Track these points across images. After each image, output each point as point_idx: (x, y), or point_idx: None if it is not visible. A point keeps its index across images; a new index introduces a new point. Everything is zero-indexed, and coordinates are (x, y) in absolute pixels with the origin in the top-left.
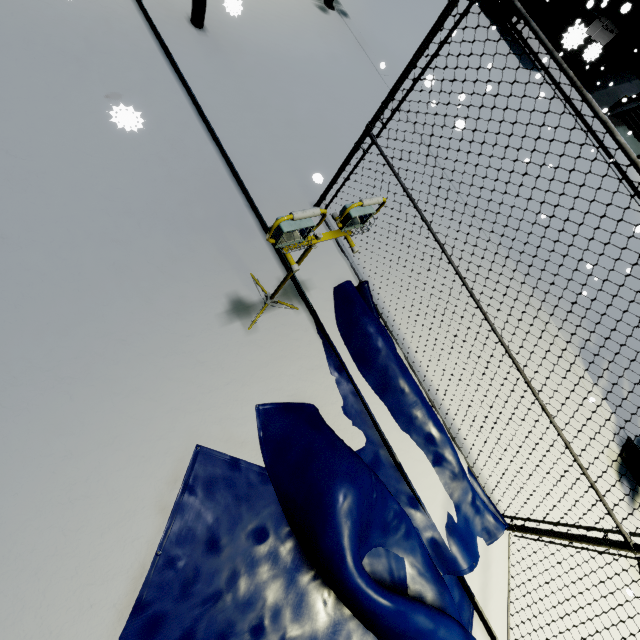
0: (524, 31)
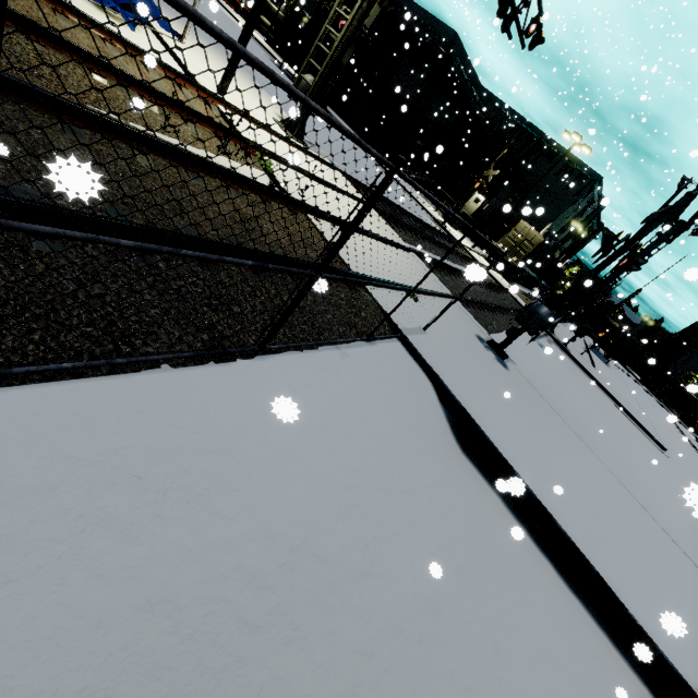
0: (338, 118)
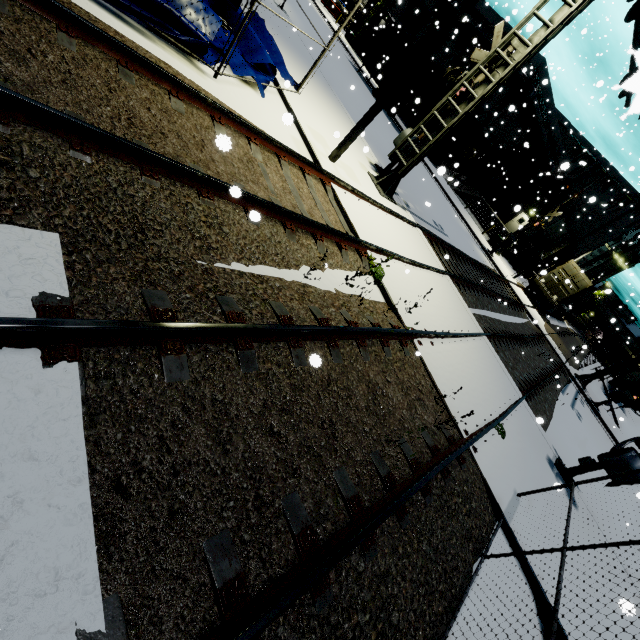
0: (403, 127)
